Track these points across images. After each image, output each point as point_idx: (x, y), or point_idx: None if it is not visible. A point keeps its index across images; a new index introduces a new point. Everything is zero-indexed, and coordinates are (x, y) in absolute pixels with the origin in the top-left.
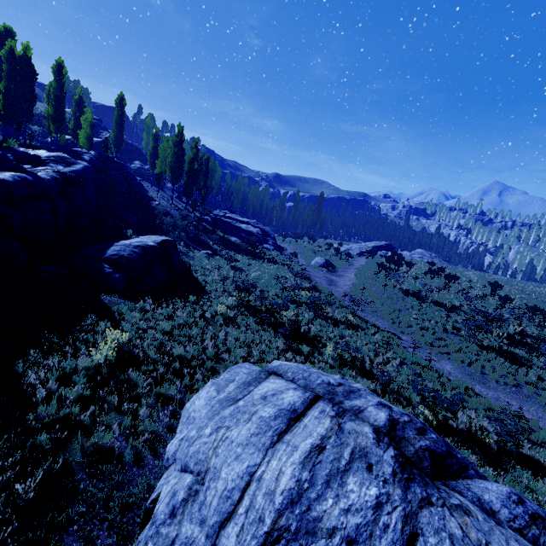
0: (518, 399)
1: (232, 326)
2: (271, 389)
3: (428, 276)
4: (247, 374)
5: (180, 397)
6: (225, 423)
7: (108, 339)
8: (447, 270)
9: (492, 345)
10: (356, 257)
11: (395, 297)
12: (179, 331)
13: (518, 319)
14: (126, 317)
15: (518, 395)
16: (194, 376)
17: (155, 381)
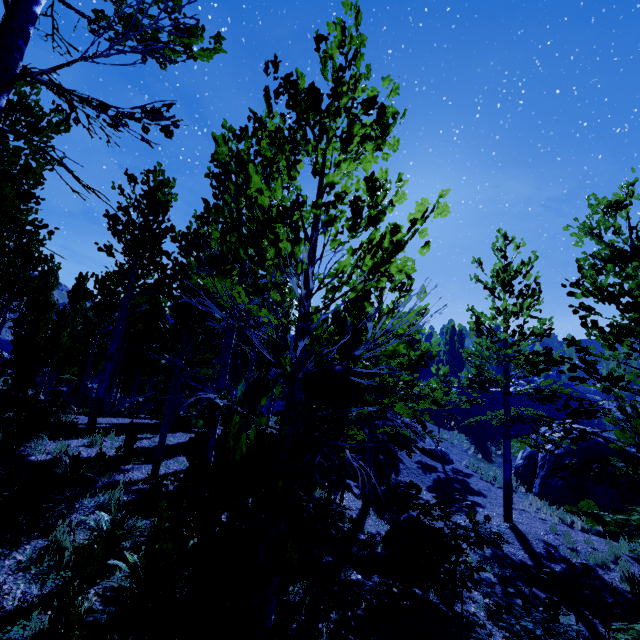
0: None
1: None
2: None
3: None
4: None
5: None
6: None
7: None
8: None
9: None
10: None
11: None
12: None
13: None
14: None
15: None
16: None
17: None
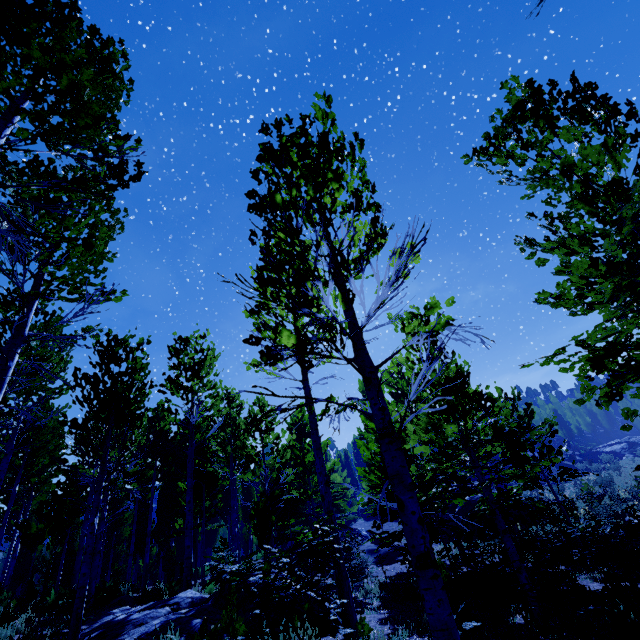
0: None
1: None
2: None
3: None
4: None
5: None
6: None
7: None
8: None
9: None
10: None
11: None
12: None
13: None
14: None
15: None
16: None
17: None
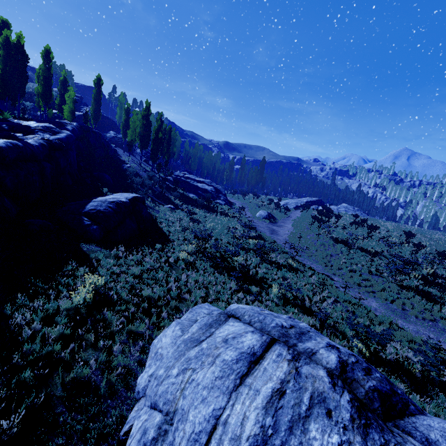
0: (435, 332)
1: (192, 269)
2: (231, 332)
3: (353, 226)
4: (207, 314)
5: (148, 333)
6: (191, 365)
7: (86, 283)
8: (368, 221)
9: (410, 285)
10: (292, 210)
11: (327, 244)
12: (147, 275)
13: (430, 263)
14: (102, 263)
15: (434, 328)
16: (160, 314)
17: (127, 320)
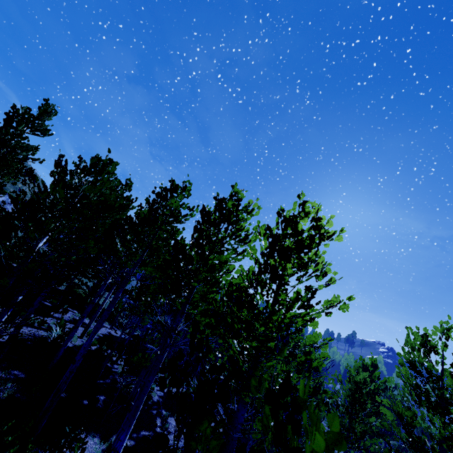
0: None
1: None
2: None
3: None
4: None
5: None
6: None
7: None
8: None
9: None
10: None
11: None
12: None
13: None
14: None
15: None
16: None
17: None
